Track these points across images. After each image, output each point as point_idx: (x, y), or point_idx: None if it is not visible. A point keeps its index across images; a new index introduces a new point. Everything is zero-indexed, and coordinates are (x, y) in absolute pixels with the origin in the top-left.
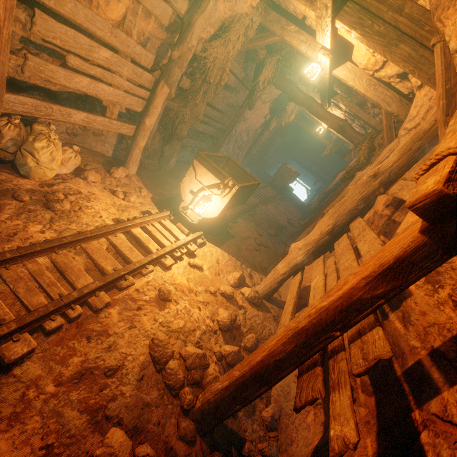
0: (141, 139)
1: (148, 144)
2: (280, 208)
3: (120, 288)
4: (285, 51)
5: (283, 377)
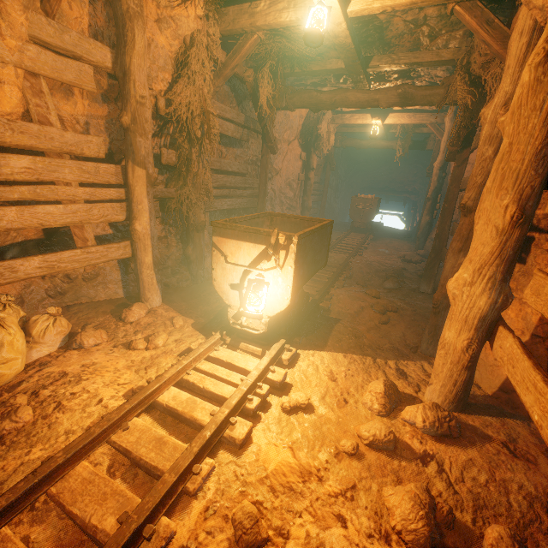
0: (143, 254)
1: (156, 256)
2: (380, 250)
3: None
4: (274, 51)
5: None
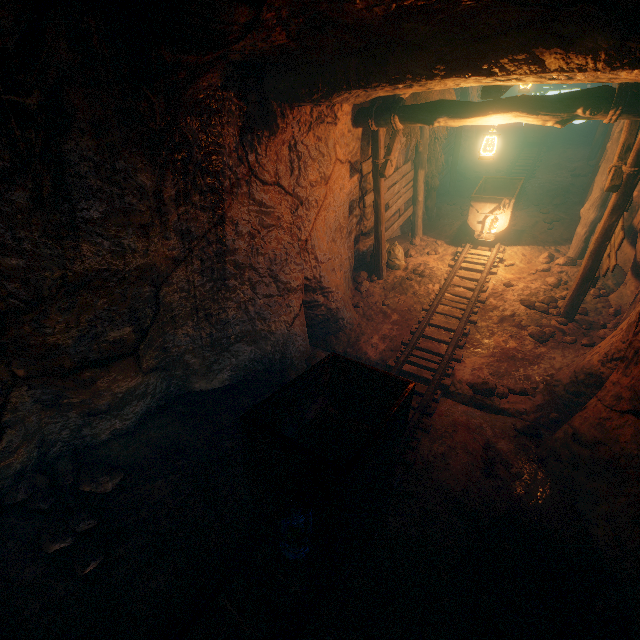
0: (419, 212)
1: (423, 211)
2: (552, 165)
3: (484, 291)
4: None
5: (595, 273)
